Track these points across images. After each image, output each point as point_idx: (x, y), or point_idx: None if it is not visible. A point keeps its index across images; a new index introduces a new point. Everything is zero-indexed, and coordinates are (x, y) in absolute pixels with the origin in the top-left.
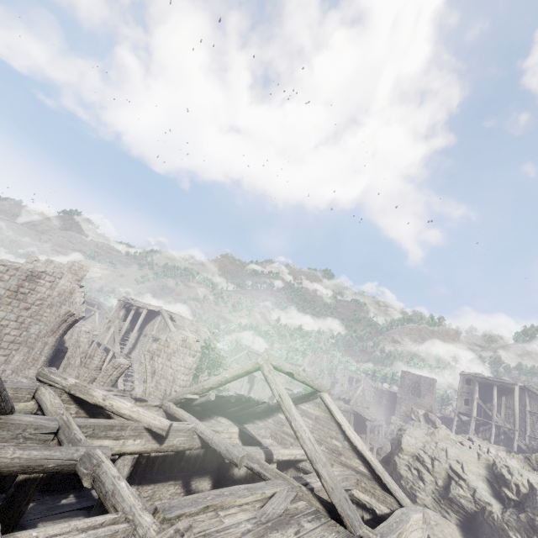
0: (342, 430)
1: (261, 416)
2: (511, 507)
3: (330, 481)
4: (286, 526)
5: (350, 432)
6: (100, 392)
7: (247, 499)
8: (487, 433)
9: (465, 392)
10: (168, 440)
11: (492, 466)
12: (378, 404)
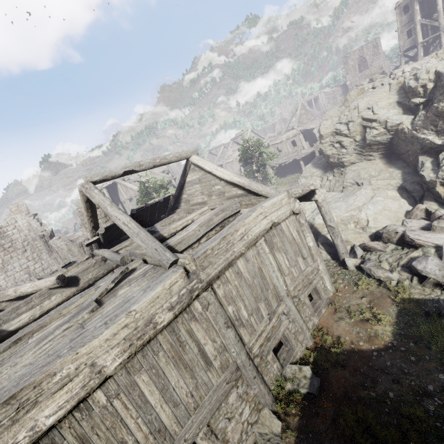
0: (215, 175)
1: (177, 205)
2: (421, 111)
3: (143, 244)
4: (82, 312)
5: (218, 172)
6: (11, 291)
7: (78, 303)
8: (438, 48)
9: (405, 25)
10: (82, 280)
11: (404, 86)
12: (335, 105)
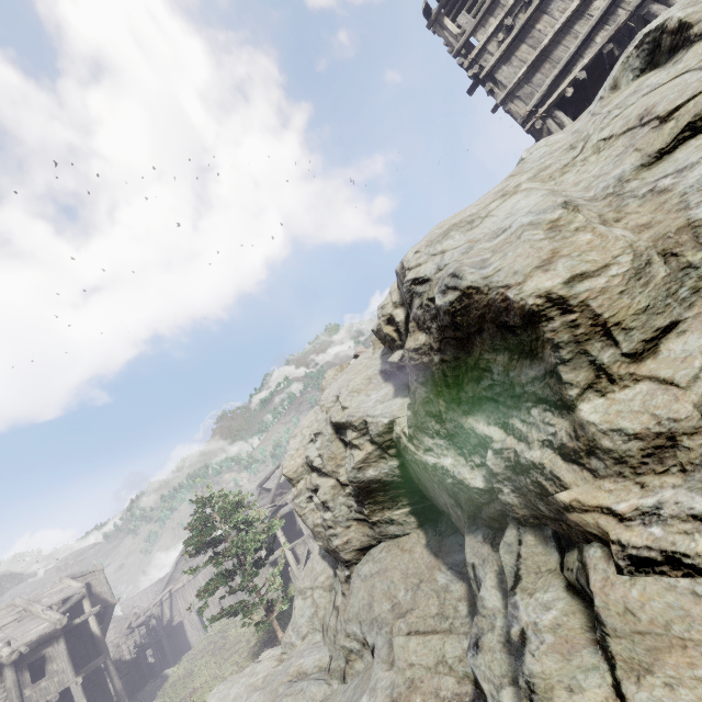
0: None
1: None
2: None
3: None
4: None
5: None
6: None
7: None
8: None
9: None
10: None
11: None
12: None
